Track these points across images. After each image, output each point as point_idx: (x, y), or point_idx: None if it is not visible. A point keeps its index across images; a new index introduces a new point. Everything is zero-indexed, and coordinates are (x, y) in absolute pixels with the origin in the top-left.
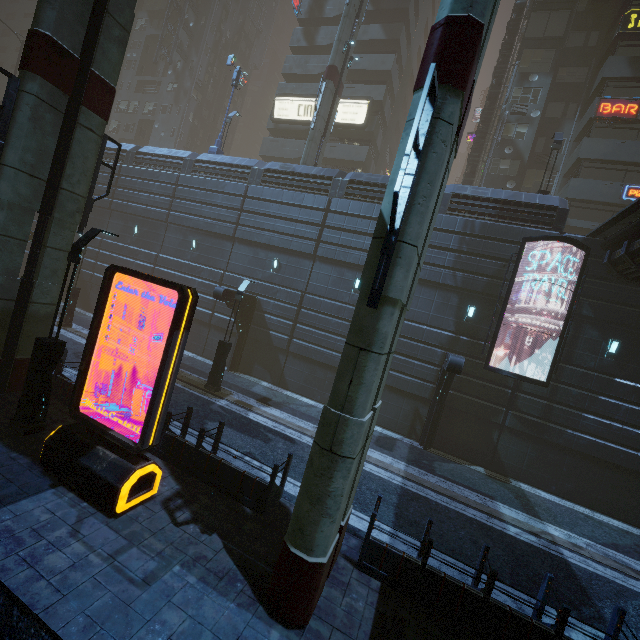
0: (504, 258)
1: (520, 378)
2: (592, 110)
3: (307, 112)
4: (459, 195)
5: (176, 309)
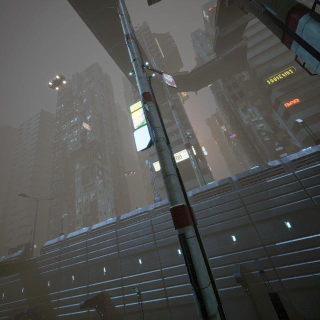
0: None
1: None
2: (283, 107)
3: None
4: (294, 160)
5: None
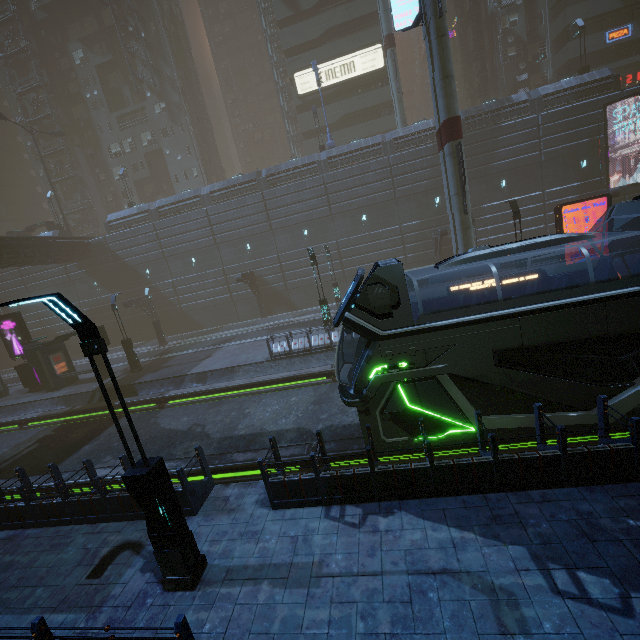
0: (594, 122)
1: (635, 185)
2: None
3: (329, 76)
4: (547, 95)
5: (609, 203)
